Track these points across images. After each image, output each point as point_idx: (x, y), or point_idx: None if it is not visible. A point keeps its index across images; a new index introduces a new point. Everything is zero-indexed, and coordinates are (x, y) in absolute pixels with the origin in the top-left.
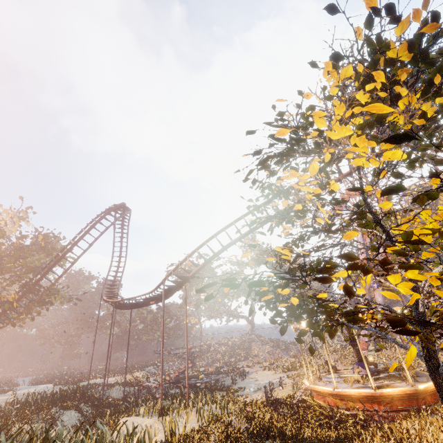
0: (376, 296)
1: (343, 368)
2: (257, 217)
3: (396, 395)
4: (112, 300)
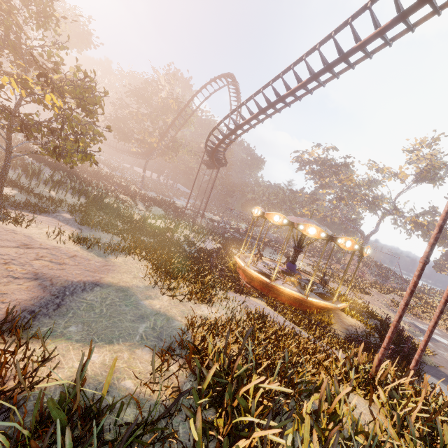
0: None
1: (369, 299)
2: (264, 96)
3: (255, 277)
4: None
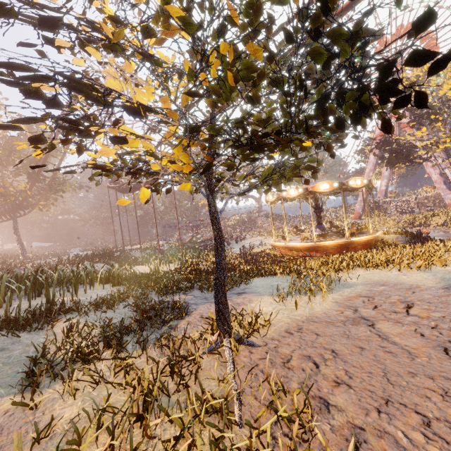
0: (384, 171)
1: None
2: None
3: (331, 246)
4: (113, 185)
